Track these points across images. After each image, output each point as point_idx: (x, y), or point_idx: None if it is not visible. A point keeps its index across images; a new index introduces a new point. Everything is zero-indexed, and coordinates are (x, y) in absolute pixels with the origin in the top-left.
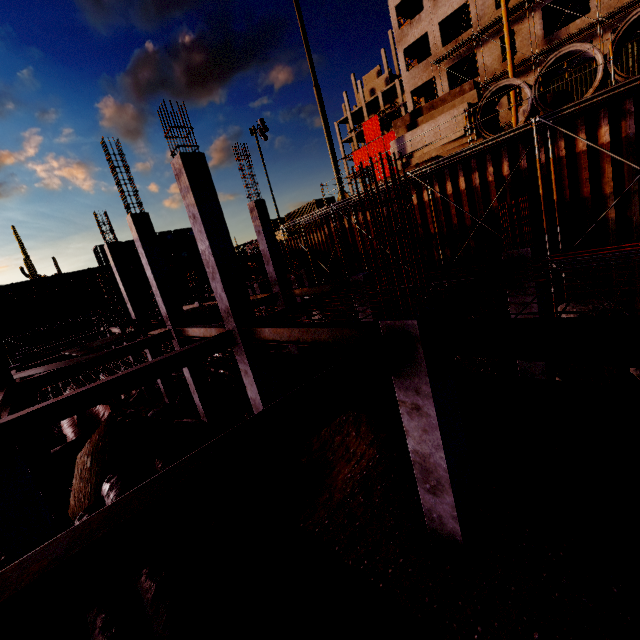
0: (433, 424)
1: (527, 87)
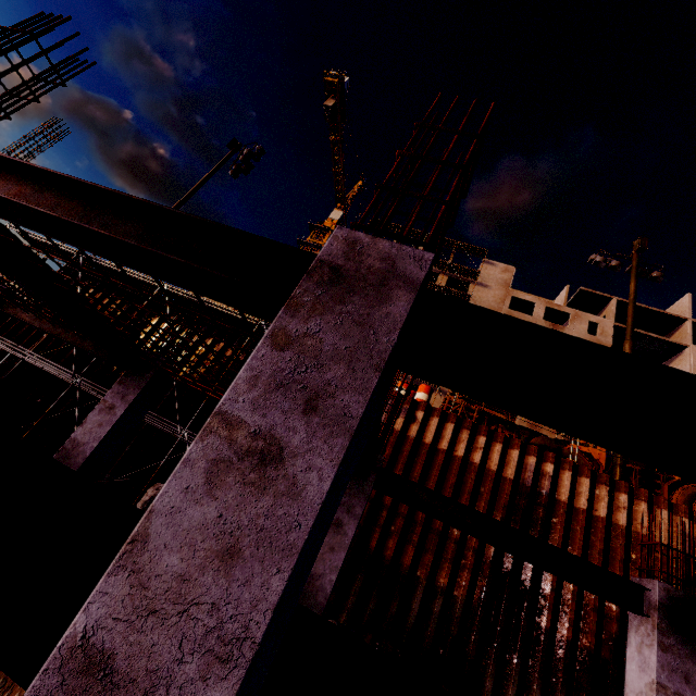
0: None
1: None
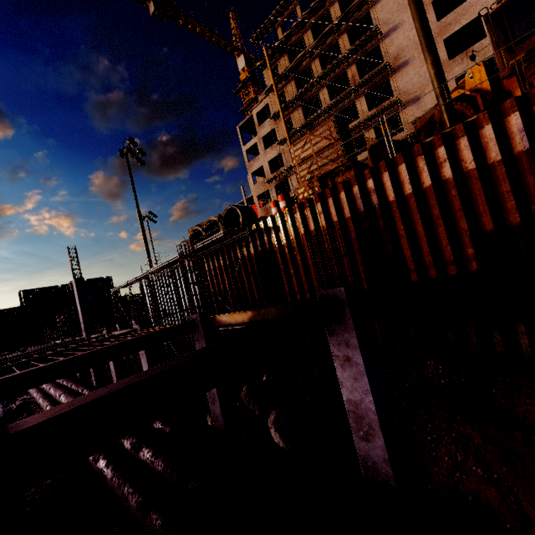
0: None
1: (203, 231)
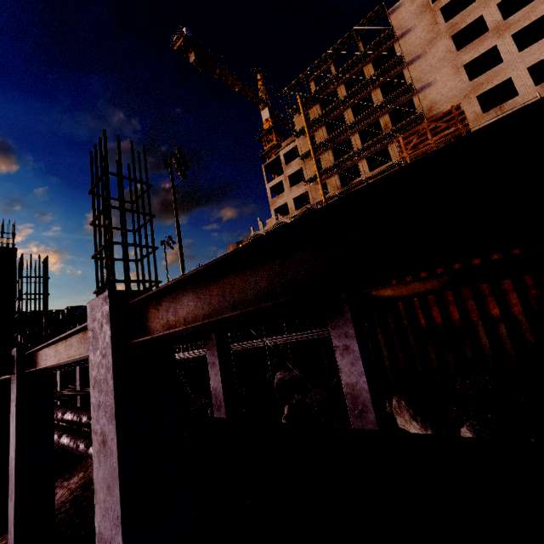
0: (15, 427)
1: None
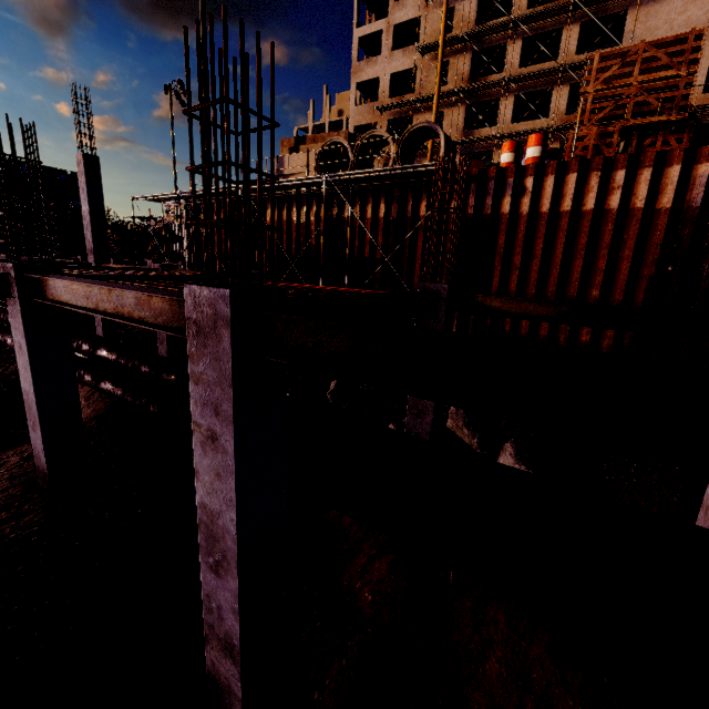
0: (27, 361)
1: (350, 150)
